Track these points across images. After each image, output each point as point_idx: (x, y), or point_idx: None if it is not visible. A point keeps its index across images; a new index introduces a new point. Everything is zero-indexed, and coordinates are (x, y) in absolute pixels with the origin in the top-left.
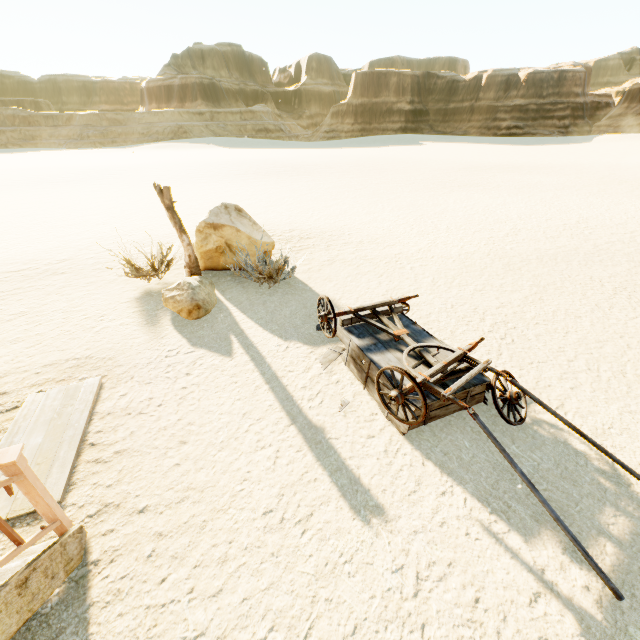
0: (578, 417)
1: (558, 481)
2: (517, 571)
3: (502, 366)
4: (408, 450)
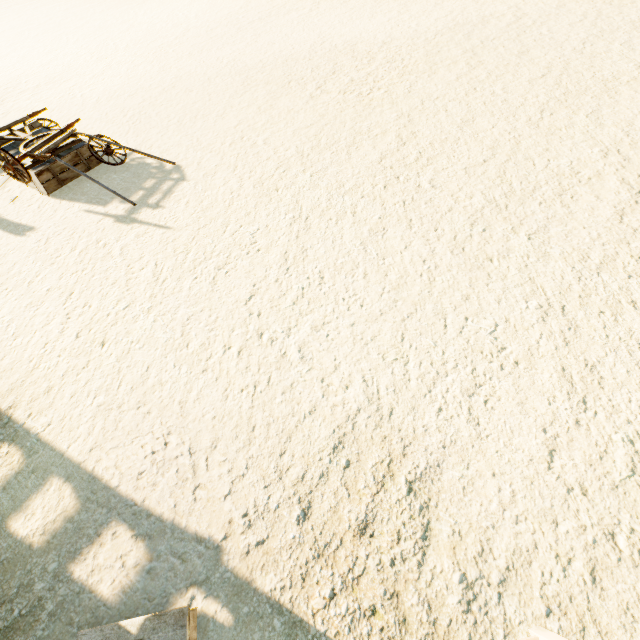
0: (157, 149)
1: (131, 180)
2: (96, 217)
3: (126, 140)
4: (53, 201)
